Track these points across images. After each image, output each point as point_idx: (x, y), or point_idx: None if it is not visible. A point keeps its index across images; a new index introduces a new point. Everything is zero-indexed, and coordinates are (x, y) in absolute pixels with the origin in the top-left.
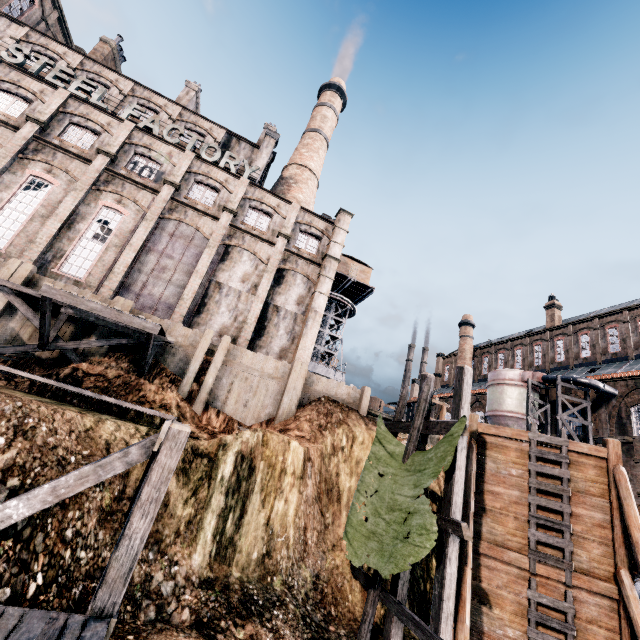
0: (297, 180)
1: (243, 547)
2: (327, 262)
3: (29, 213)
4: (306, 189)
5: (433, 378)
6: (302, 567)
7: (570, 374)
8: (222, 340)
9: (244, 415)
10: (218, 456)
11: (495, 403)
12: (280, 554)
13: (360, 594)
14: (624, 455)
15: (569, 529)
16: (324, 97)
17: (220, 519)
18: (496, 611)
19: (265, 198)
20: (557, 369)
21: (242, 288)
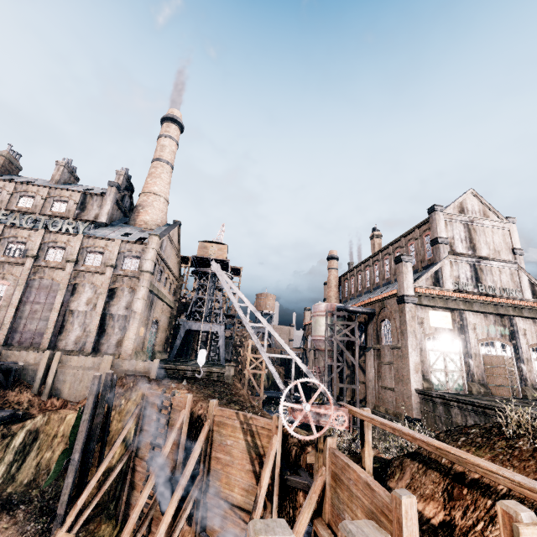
0: (144, 206)
1: (19, 478)
2: (141, 275)
3: None
4: (152, 210)
5: (110, 373)
6: (60, 482)
7: (374, 294)
8: (55, 355)
9: (75, 395)
10: (17, 433)
11: (313, 330)
12: (42, 478)
13: (94, 490)
14: (378, 359)
15: (161, 448)
16: (162, 129)
17: (9, 466)
18: (136, 493)
19: (96, 243)
20: (375, 289)
21: (87, 309)
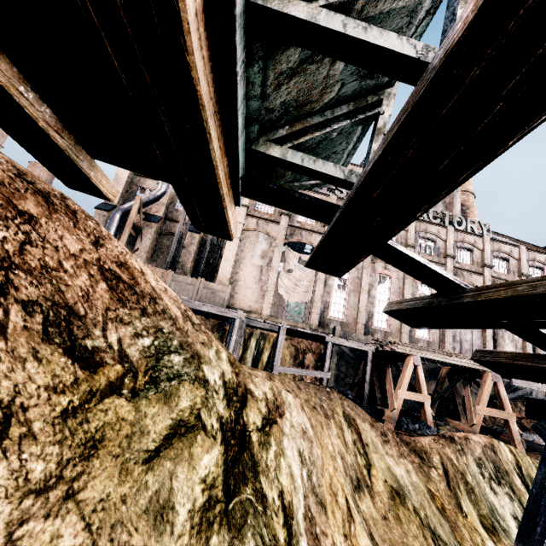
0: (468, 206)
1: None
2: None
3: (386, 300)
4: (475, 211)
5: None
6: None
7: None
8: None
9: None
10: None
11: None
12: None
13: None
14: None
15: None
16: None
17: None
18: None
19: (501, 247)
20: None
21: None
